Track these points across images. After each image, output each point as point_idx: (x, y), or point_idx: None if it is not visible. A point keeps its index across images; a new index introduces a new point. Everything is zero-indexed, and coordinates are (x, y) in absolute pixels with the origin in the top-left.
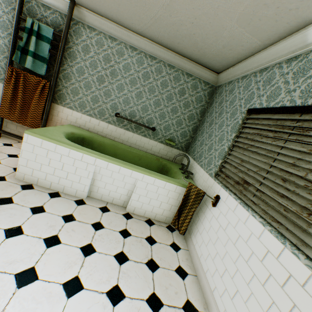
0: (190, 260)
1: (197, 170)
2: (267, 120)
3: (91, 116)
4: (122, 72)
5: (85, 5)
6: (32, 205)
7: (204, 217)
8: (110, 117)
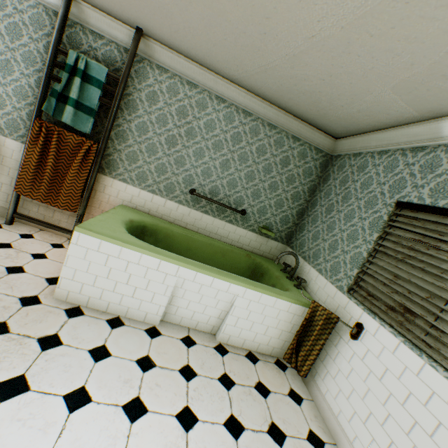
0: (320, 417)
1: (313, 277)
2: (434, 224)
3: (154, 192)
4: (202, 132)
5: (157, 37)
6: (91, 346)
7: (336, 353)
8: (182, 194)
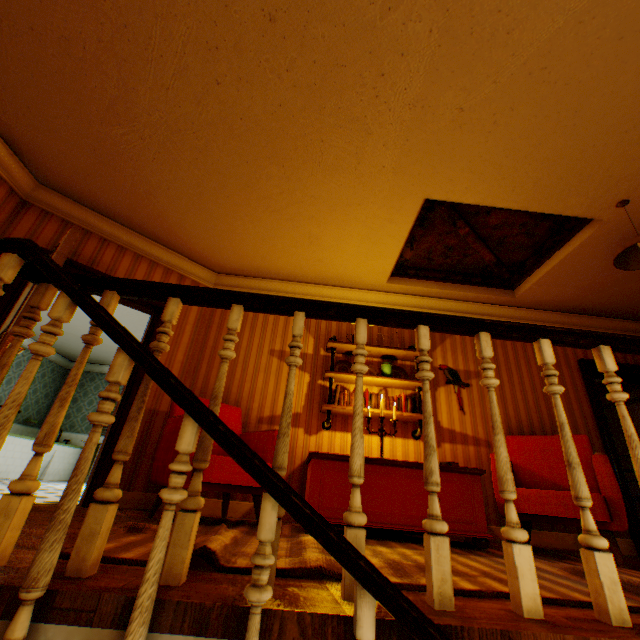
0: None
1: (75, 437)
2: None
3: None
4: None
5: None
6: None
7: None
8: None
